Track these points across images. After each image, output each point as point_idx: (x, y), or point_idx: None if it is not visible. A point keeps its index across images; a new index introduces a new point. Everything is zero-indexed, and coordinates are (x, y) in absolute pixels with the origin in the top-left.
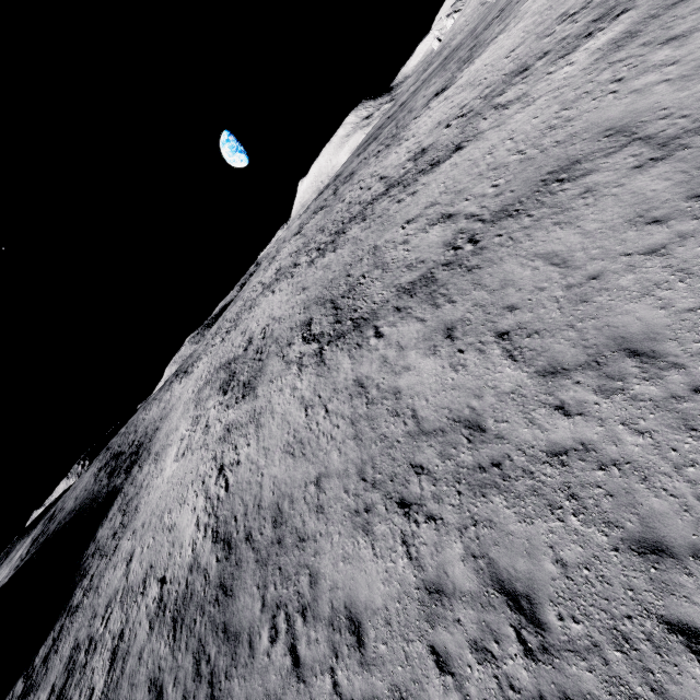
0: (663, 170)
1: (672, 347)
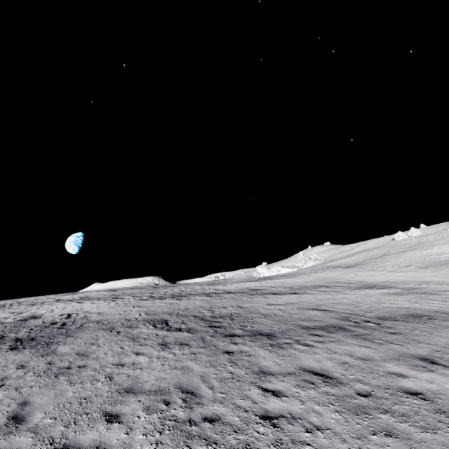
0: None
1: None
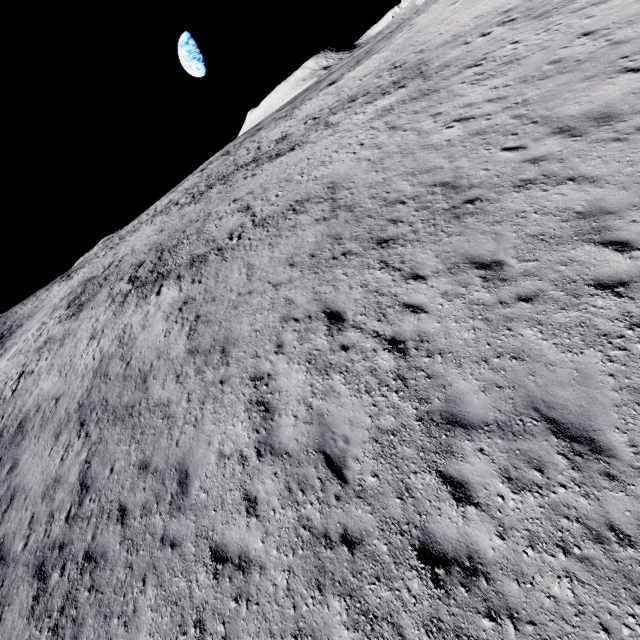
0: (320, 229)
1: (235, 352)
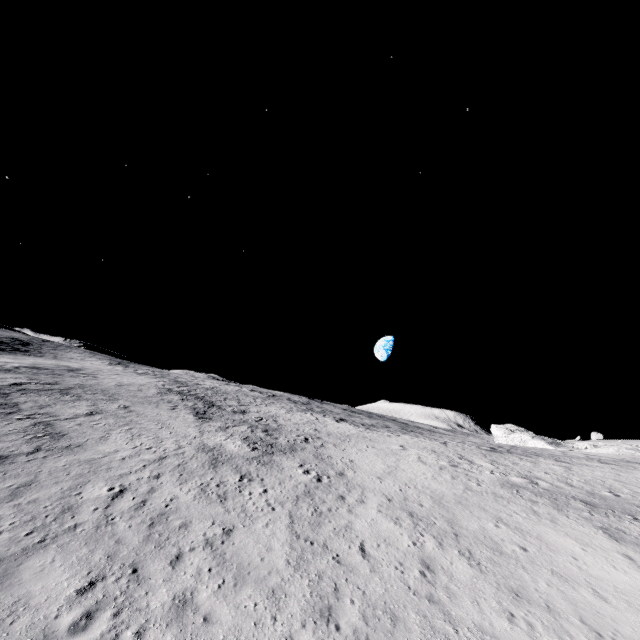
0: None
1: None
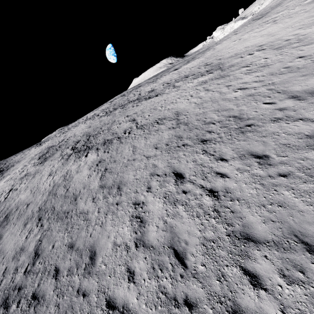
0: (171, 132)
1: (125, 188)
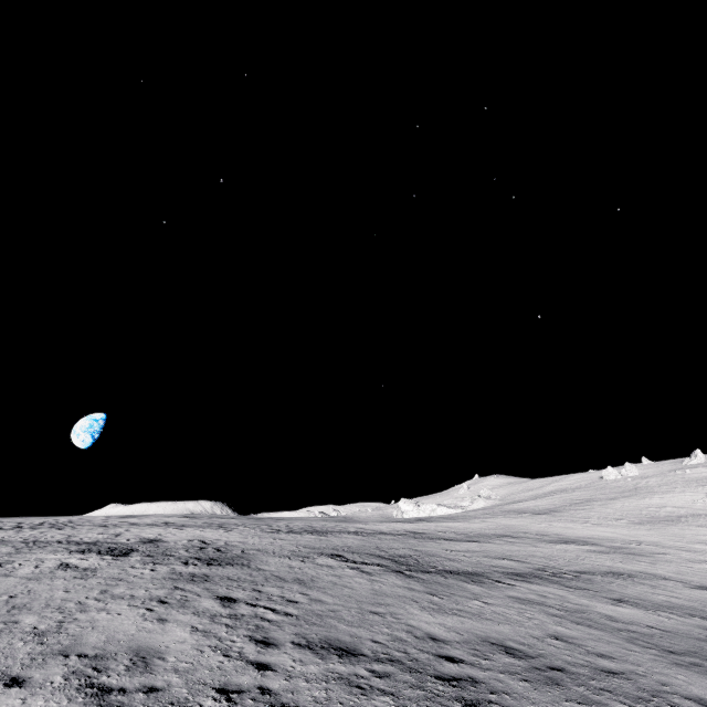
0: None
1: None
